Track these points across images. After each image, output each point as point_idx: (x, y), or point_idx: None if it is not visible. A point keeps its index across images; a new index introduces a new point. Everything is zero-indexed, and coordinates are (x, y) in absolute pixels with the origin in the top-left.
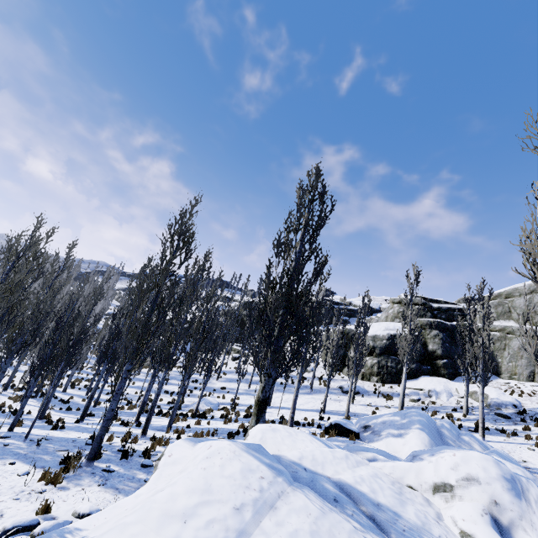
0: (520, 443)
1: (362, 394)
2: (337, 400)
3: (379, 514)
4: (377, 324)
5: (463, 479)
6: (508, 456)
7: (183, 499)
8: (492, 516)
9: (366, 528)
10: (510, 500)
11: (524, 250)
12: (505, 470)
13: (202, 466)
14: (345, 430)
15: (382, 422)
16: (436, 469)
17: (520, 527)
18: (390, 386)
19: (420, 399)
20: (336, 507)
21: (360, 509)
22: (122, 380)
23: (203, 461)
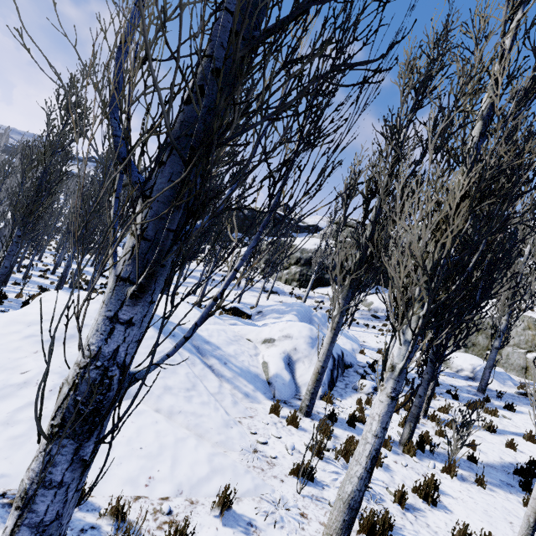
0: (373, 333)
1: (279, 294)
2: (256, 296)
3: (204, 346)
4: (310, 240)
5: (283, 336)
6: (352, 337)
7: (34, 316)
8: (289, 356)
9: (186, 350)
10: (305, 348)
11: (351, 171)
12: (314, 333)
13: (62, 303)
14: (241, 312)
15: (272, 309)
16: (271, 331)
17: (302, 361)
18: (305, 290)
19: (323, 301)
20: (171, 339)
21: (191, 343)
22: (13, 243)
23: (65, 300)
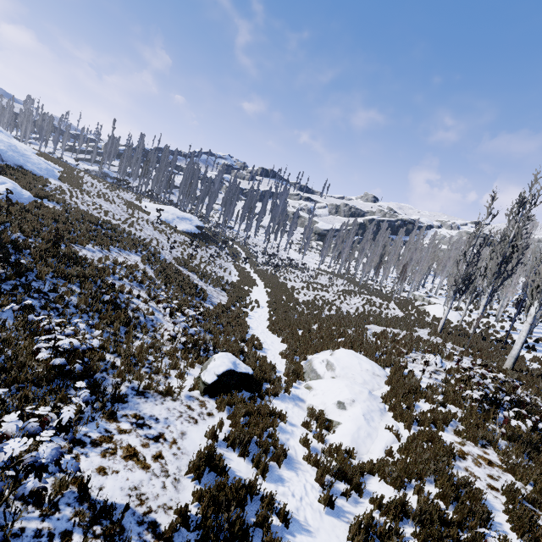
0: None
1: None
2: None
3: None
4: None
5: None
6: None
7: None
8: None
9: None
10: None
11: None
12: None
13: None
14: None
15: None
16: None
17: None
18: None
19: None
20: None
21: None
22: None
23: None
